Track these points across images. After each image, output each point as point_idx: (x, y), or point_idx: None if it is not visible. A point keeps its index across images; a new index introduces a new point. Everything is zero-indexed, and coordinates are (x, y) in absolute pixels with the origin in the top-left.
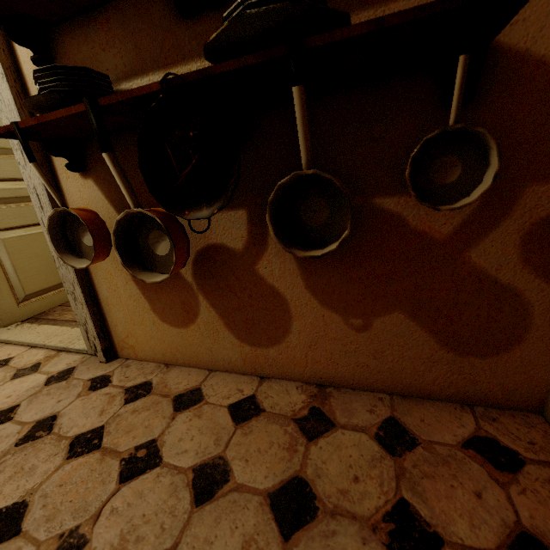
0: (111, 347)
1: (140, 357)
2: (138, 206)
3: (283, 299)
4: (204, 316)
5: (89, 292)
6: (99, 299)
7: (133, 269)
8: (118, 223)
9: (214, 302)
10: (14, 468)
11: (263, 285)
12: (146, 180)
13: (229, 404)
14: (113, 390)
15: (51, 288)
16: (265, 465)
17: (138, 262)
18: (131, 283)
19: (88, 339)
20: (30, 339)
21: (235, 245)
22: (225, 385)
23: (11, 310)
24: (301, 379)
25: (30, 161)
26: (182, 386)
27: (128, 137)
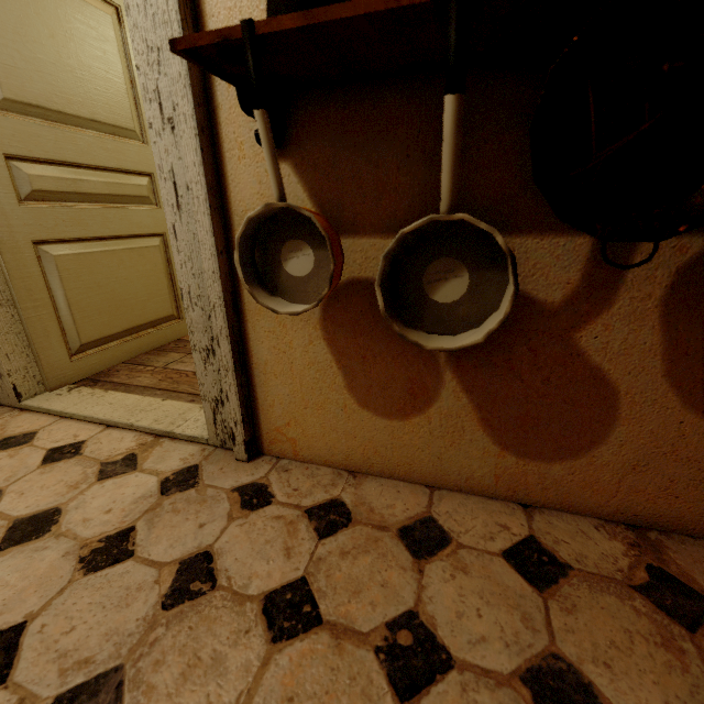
0: (253, 438)
1: (302, 457)
2: (456, 210)
3: (610, 390)
4: (445, 405)
5: (238, 351)
6: (250, 363)
7: (396, 323)
8: (399, 239)
9: (472, 384)
10: (182, 656)
11: (579, 365)
12: (534, 157)
13: (502, 550)
14: (284, 511)
15: (114, 336)
16: (647, 677)
17: (395, 311)
18: (320, 342)
19: (213, 423)
20: (102, 413)
21: (548, 295)
22: (472, 515)
23: (61, 366)
24: (596, 513)
25: (256, 106)
26: (399, 512)
27: (387, 91)
